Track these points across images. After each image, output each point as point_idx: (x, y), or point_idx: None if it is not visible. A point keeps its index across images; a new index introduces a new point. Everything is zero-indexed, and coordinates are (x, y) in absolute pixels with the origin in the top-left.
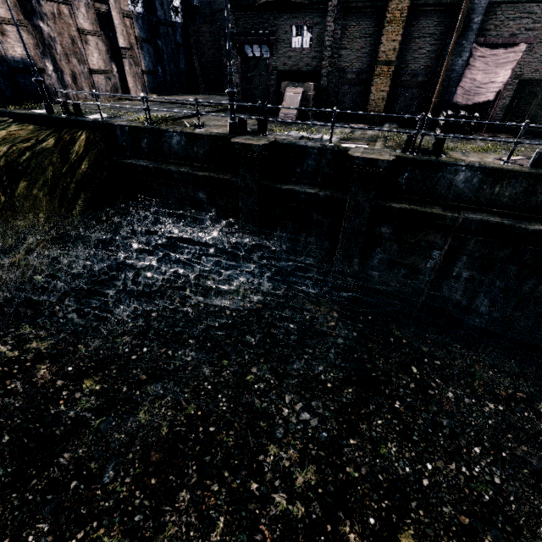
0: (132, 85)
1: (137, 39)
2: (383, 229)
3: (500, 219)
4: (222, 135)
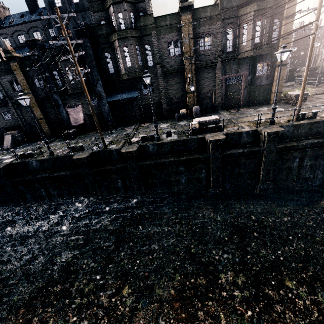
0: None
1: None
2: (21, 188)
3: (46, 175)
4: None
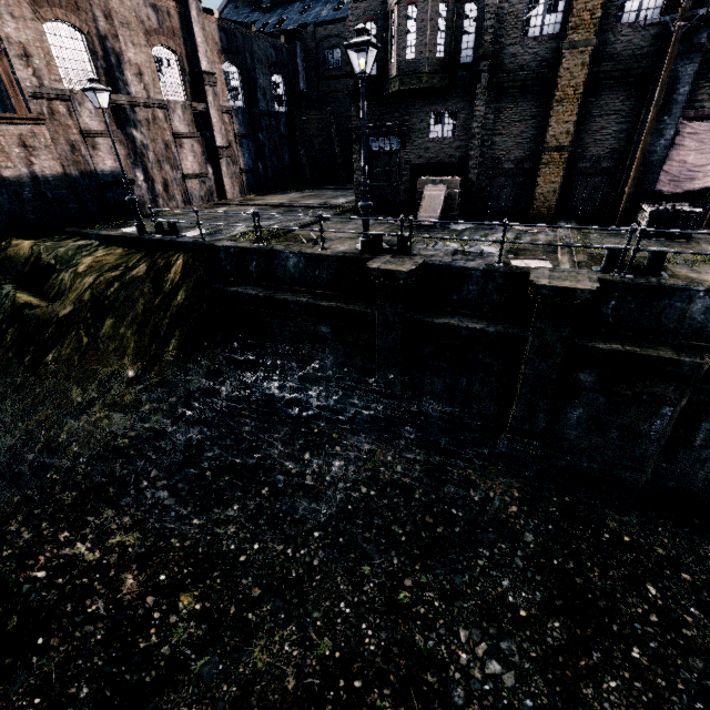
0: (229, 187)
1: (236, 135)
2: (582, 377)
3: None
4: (352, 256)
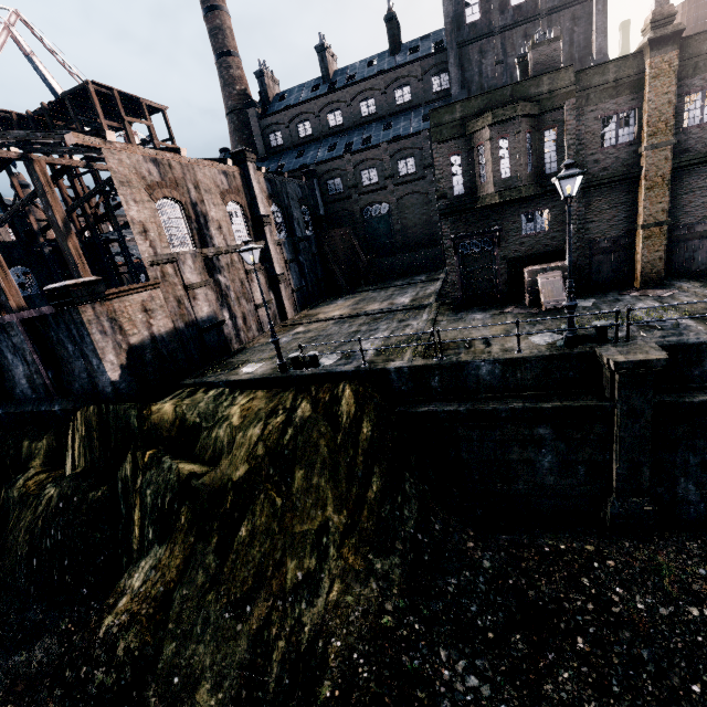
0: (288, 308)
1: (286, 262)
2: None
3: None
4: (562, 353)
